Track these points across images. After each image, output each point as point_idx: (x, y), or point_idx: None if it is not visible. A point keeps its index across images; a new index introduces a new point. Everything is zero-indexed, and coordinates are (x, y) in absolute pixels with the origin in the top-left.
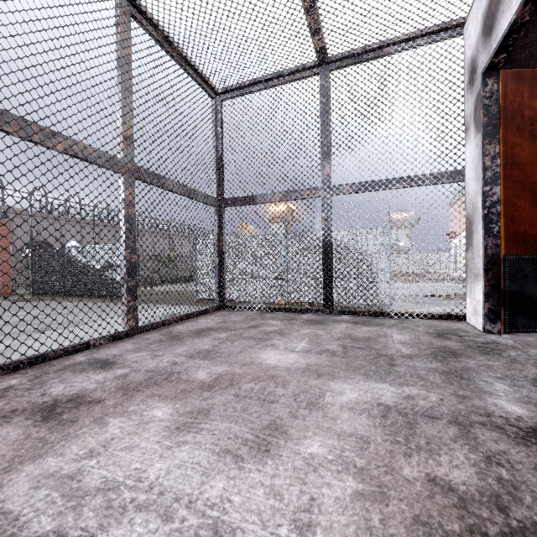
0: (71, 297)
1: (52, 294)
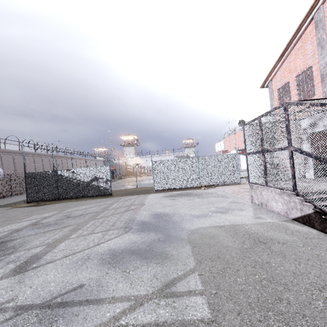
0: (68, 199)
1: (47, 200)
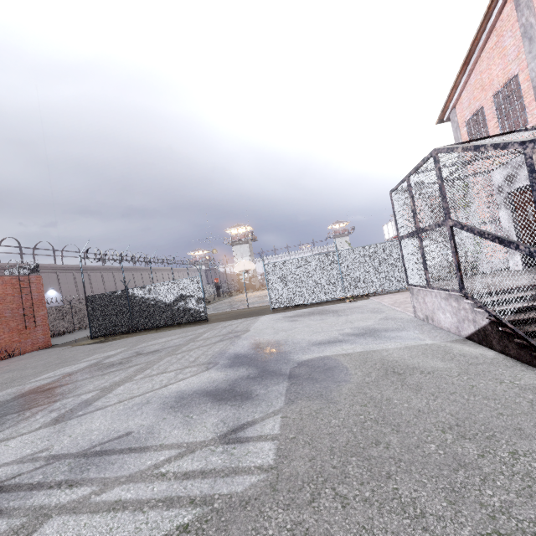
0: (145, 331)
1: (118, 333)
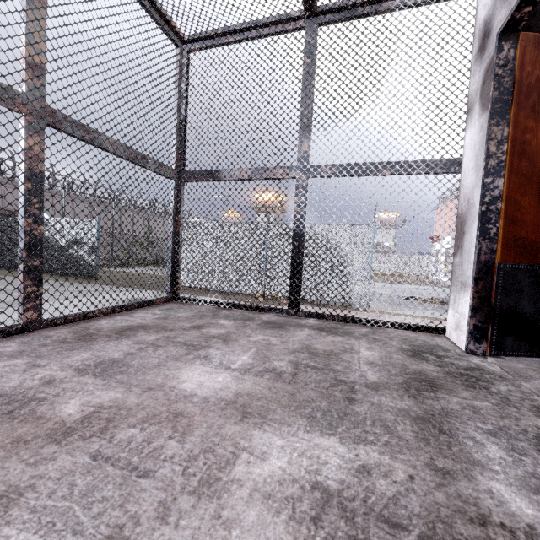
0: None
1: (10, 267)
